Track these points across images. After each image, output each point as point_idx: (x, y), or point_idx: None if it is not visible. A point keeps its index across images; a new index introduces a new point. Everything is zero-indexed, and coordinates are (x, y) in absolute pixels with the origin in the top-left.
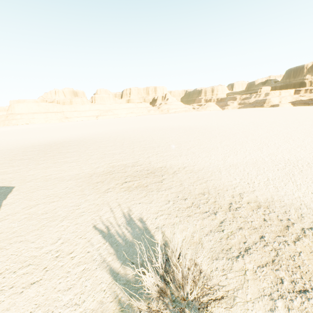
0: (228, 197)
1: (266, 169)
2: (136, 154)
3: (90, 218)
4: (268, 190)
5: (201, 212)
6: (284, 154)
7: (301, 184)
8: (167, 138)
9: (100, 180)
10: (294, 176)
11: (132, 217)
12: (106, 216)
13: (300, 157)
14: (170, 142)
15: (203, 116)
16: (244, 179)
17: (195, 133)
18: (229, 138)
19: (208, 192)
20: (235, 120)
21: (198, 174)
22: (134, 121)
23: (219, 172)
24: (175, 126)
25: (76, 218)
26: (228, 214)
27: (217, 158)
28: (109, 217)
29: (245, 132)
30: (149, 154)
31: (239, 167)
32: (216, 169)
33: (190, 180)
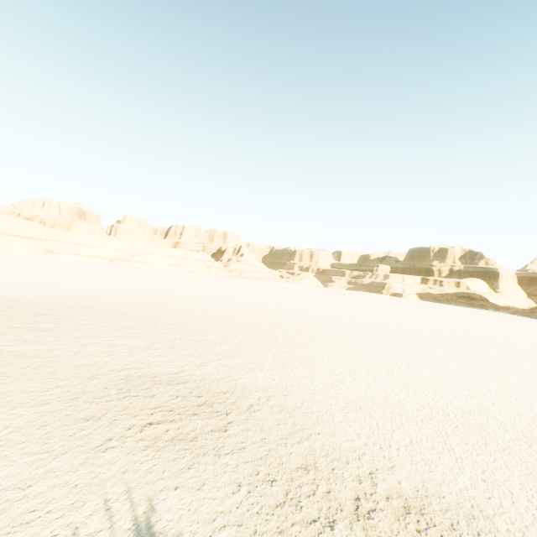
0: (352, 481)
1: (404, 417)
2: (178, 355)
3: (49, 532)
4: (415, 466)
5: (305, 519)
6: (426, 387)
7: (462, 457)
8: (238, 326)
9: (95, 413)
10: (449, 438)
11: (155, 532)
12: (92, 528)
13: (449, 397)
14: (244, 335)
15: (296, 293)
16: (373, 436)
17: (285, 323)
18: (339, 342)
19: (315, 465)
20: (345, 308)
21: (294, 417)
22: (180, 281)
23: (331, 416)
24: (252, 304)
25: (9, 531)
26: (356, 528)
27: (324, 383)
28: (98, 530)
29: (362, 334)
30: (204, 358)
31: (362, 407)
32: (325, 408)
33: (281, 430)
